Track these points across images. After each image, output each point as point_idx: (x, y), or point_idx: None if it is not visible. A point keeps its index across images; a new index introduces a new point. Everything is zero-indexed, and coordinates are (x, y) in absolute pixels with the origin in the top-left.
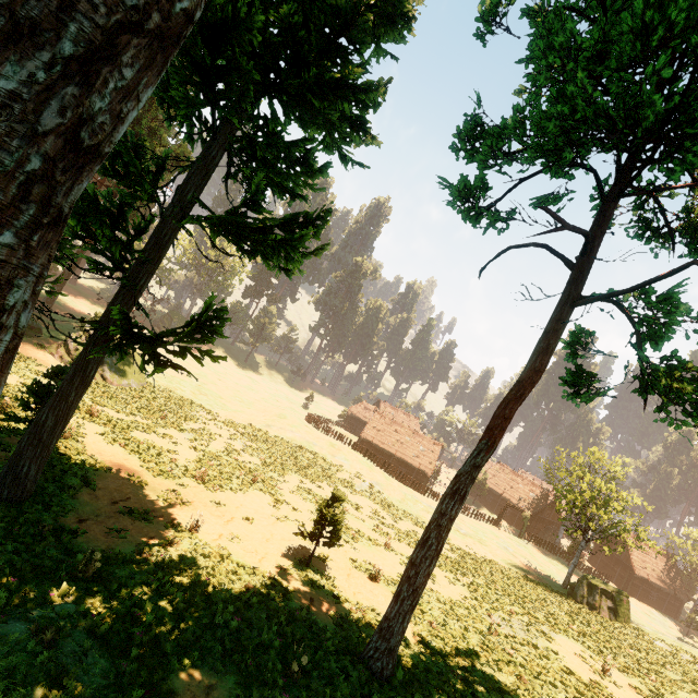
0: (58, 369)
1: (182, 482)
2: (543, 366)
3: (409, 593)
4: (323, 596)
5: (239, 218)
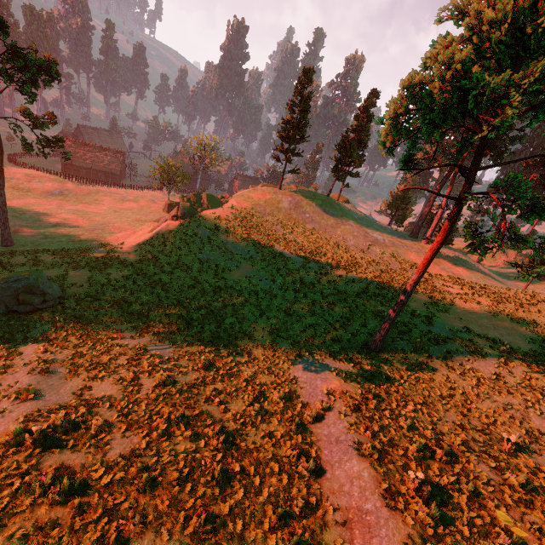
0: None
1: None
2: (0, 148)
3: (2, 225)
4: None
5: None
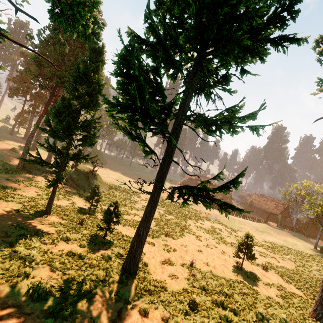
0: (115, 201)
1: (163, 238)
2: None
3: None
4: (262, 285)
5: (231, 119)
